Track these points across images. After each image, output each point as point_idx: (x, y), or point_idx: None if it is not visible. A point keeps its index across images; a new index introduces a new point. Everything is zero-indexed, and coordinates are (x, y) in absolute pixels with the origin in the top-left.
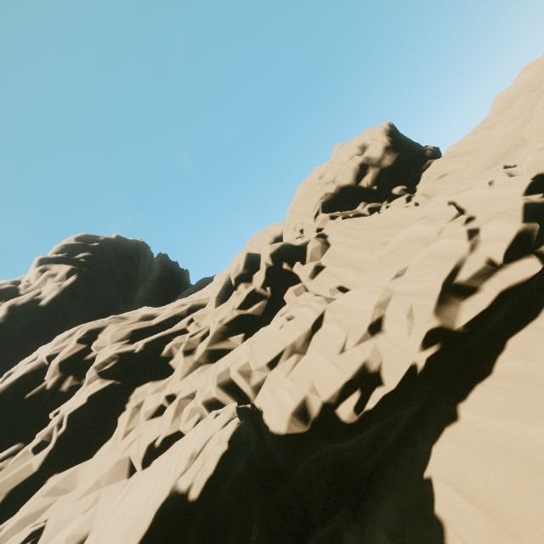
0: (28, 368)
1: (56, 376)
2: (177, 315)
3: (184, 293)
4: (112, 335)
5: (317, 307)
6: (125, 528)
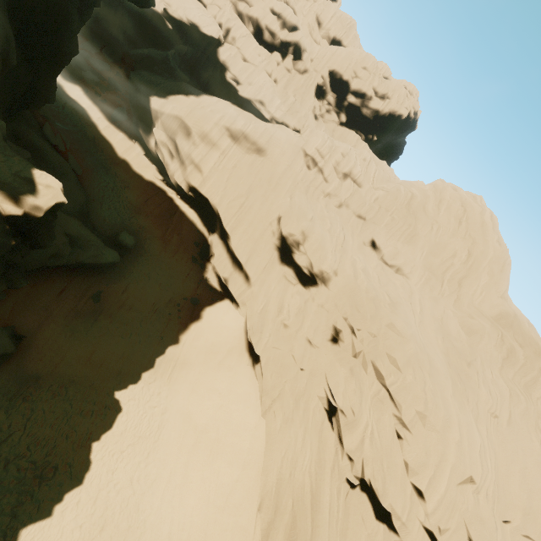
0: None
1: None
2: None
3: None
4: None
5: (262, 65)
6: (186, 4)
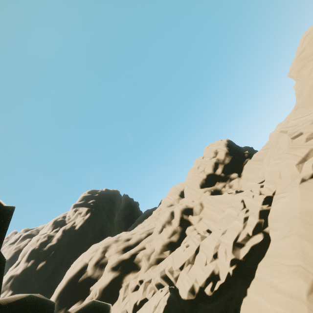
0: (79, 265)
1: (91, 269)
2: (139, 239)
3: (138, 219)
4: (113, 249)
5: (197, 242)
6: None
